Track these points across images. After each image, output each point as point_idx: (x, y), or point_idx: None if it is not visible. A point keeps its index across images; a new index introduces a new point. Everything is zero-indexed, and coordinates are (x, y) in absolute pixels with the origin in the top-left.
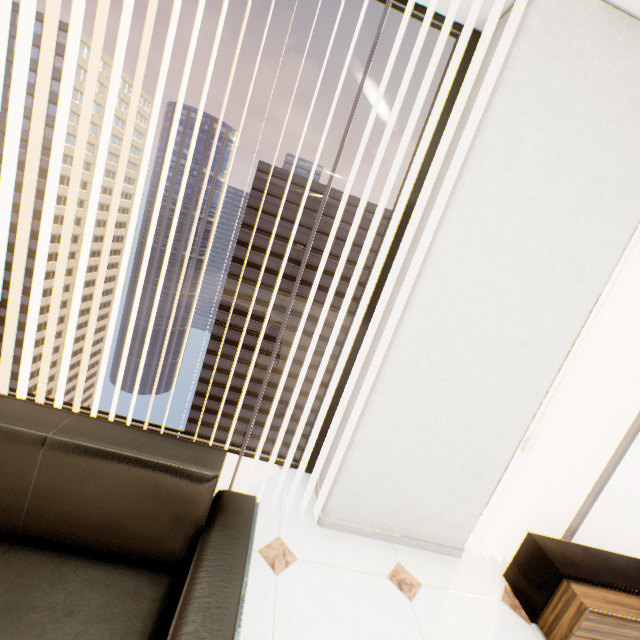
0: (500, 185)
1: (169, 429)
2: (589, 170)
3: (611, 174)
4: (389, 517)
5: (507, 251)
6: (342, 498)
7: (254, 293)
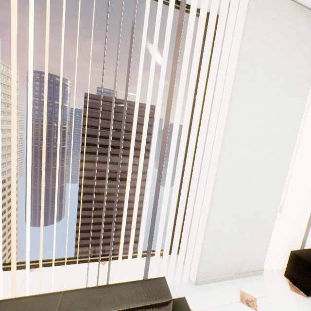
0: (250, 87)
1: (93, 256)
2: (285, 73)
3: (294, 74)
4: (228, 267)
5: (258, 119)
6: (204, 266)
7: (97, 158)
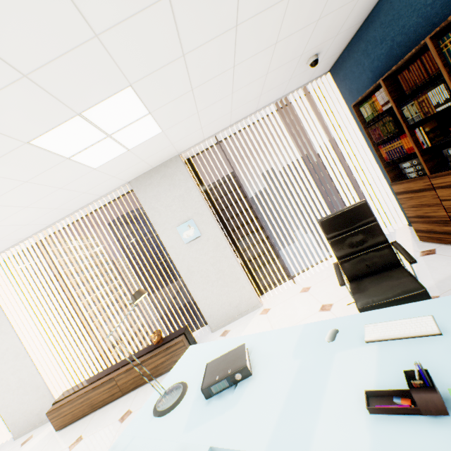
0: None
1: None
2: None
3: None
4: (30, 421)
5: None
6: (12, 427)
7: None
